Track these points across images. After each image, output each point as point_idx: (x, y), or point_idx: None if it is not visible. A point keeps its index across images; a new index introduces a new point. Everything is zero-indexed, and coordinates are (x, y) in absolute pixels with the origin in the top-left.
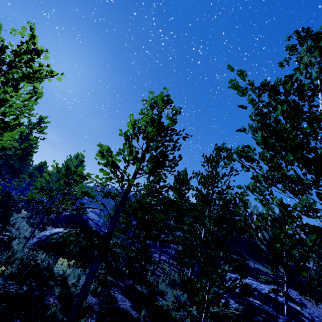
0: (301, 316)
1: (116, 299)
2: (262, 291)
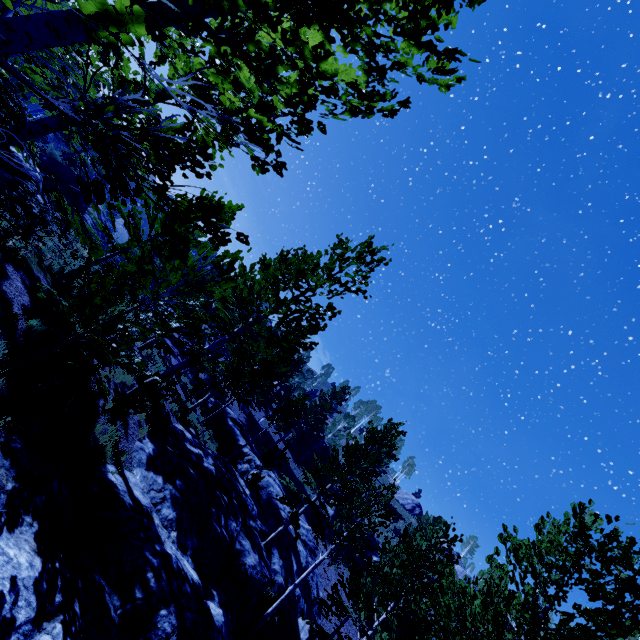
0: (293, 554)
1: (8, 278)
2: (276, 501)
